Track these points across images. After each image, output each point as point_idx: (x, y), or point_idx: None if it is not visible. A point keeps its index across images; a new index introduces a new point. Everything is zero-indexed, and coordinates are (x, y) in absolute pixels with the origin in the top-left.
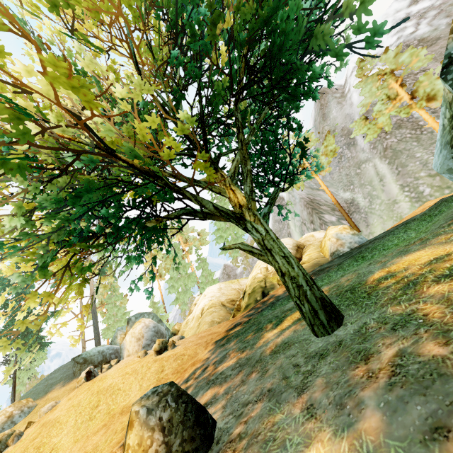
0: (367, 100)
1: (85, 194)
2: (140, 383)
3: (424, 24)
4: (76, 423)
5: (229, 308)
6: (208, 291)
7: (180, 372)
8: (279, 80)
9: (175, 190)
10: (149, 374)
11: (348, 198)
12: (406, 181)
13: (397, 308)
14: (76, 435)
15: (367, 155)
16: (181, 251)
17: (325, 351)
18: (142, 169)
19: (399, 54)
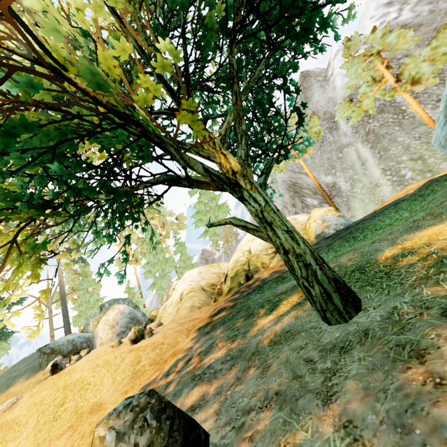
0: (352, 82)
1: (23, 132)
2: (113, 376)
3: (407, 10)
4: (37, 424)
5: (210, 292)
6: (187, 276)
7: (159, 364)
8: (292, 3)
9: (155, 143)
10: (124, 366)
11: (330, 182)
12: (388, 165)
13: (437, 289)
14: (37, 439)
15: (349, 139)
16: (158, 235)
17: (347, 343)
18: (109, 107)
19: (386, 34)
